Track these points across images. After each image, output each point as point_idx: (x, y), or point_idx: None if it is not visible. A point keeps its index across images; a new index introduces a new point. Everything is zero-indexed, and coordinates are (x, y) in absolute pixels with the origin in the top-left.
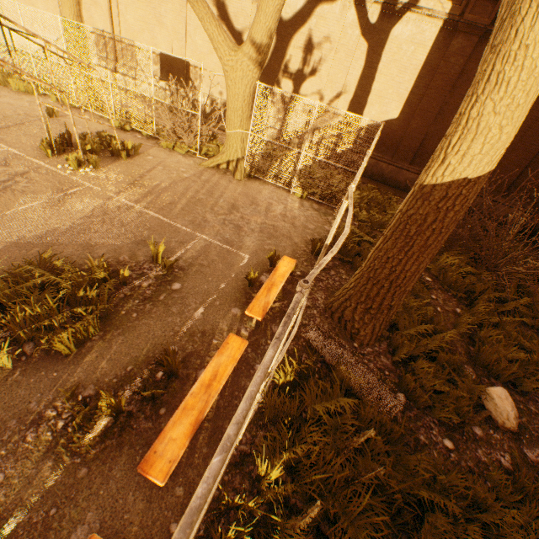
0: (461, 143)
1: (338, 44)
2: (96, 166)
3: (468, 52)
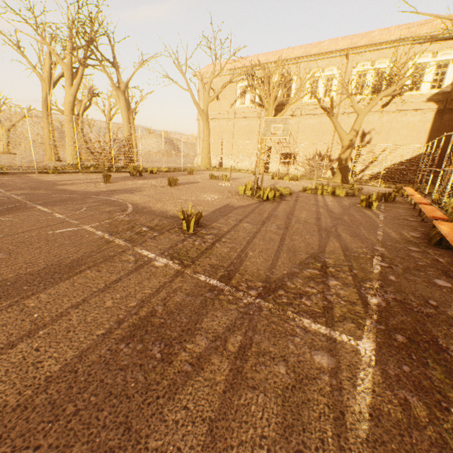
0: None
1: (380, 130)
2: (294, 180)
3: None
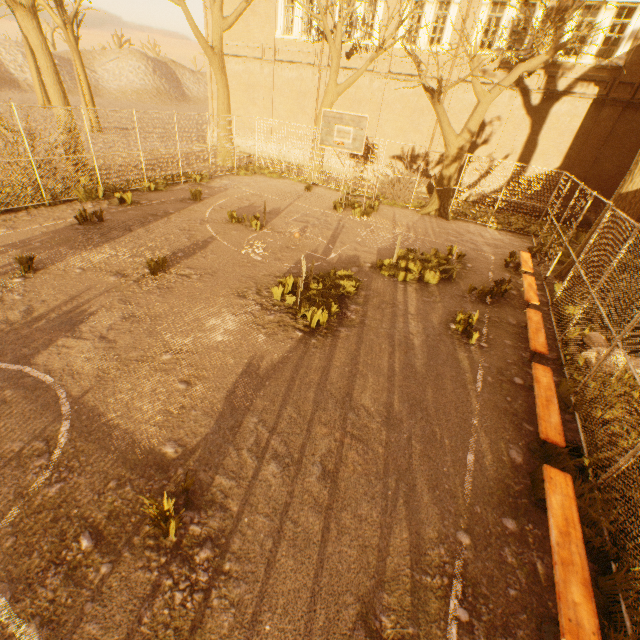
0: (639, 173)
1: (507, 121)
2: (368, 215)
3: (615, 118)
